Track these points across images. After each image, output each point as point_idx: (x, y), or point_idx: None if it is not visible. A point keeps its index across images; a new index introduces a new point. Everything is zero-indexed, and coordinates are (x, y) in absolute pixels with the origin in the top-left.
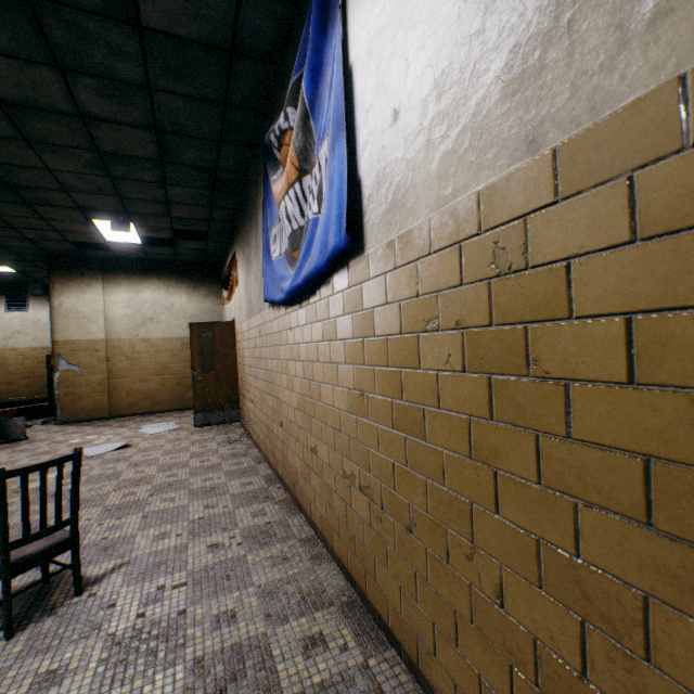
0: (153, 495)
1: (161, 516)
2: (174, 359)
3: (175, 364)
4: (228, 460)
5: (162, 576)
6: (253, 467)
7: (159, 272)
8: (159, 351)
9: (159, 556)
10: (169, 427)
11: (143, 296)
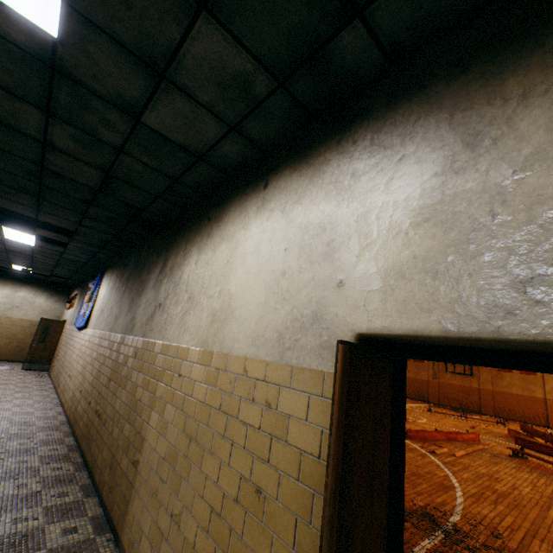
0: (1, 385)
1: (5, 389)
2: (22, 331)
3: (21, 334)
4: (36, 381)
5: (7, 396)
6: (46, 385)
7: (35, 283)
8: (15, 325)
9: (6, 394)
10: (6, 367)
11: (19, 294)
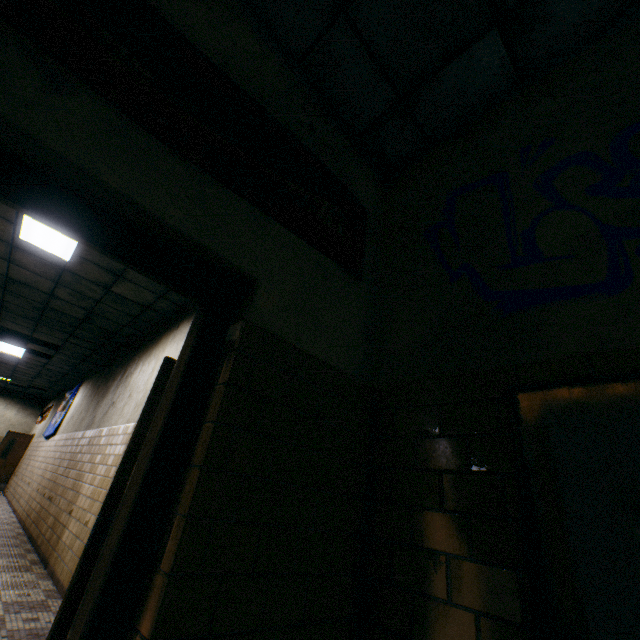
0: None
1: None
2: None
3: None
4: None
5: None
6: None
7: (9, 395)
8: None
9: None
10: None
11: None
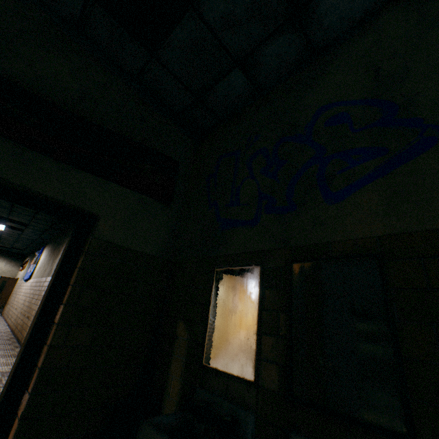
0: None
1: None
2: None
3: None
4: None
5: None
6: None
7: None
8: None
9: None
10: None
11: None
